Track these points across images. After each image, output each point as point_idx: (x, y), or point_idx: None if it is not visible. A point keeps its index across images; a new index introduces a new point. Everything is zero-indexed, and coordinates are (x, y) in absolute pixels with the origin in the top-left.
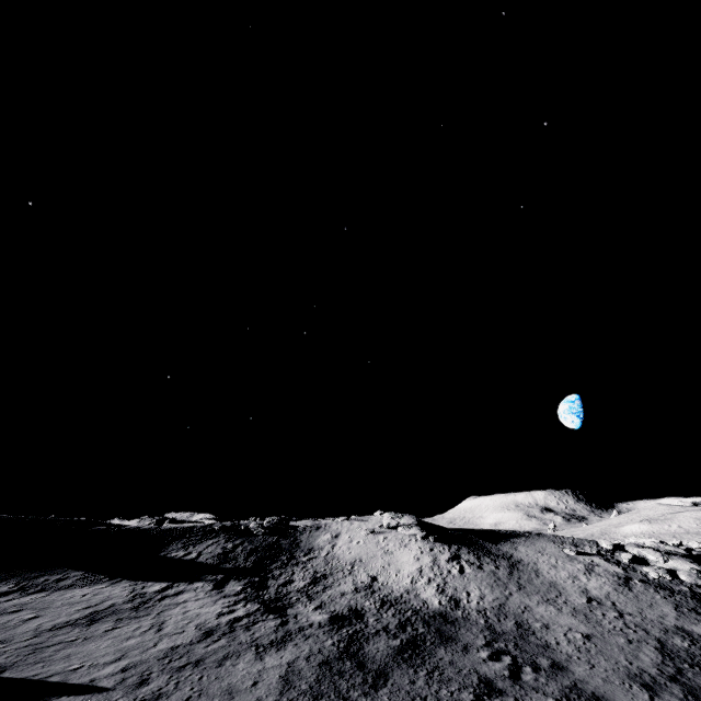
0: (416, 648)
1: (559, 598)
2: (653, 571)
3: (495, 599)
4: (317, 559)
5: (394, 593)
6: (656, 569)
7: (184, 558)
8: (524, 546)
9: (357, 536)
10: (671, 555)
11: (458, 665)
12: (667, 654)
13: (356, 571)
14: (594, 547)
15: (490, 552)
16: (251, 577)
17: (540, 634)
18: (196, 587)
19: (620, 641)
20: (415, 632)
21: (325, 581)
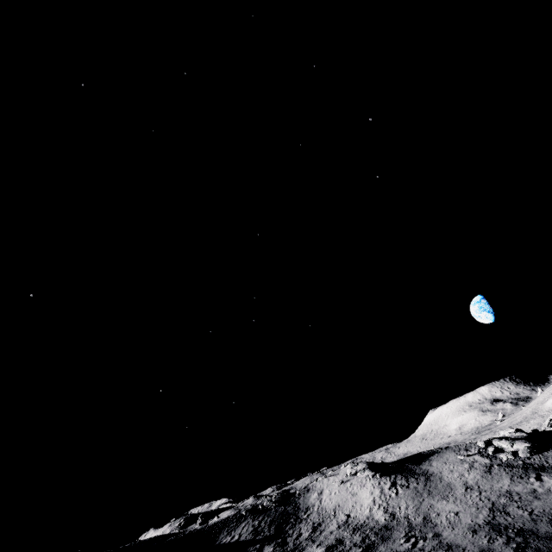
0: (369, 549)
1: (450, 493)
2: (505, 455)
3: (414, 506)
4: (312, 513)
5: (360, 521)
6: (507, 453)
7: (231, 541)
8: (436, 460)
9: (333, 488)
10: (515, 441)
11: (388, 550)
12: (493, 510)
13: (337, 514)
14: (476, 447)
15: (414, 473)
16: (276, 540)
17: (434, 520)
18: None
19: (472, 510)
20: (370, 541)
21: (320, 527)
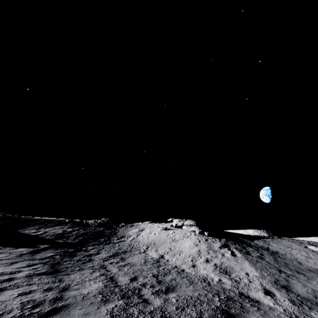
0: None
1: None
2: None
3: (276, 281)
4: (124, 241)
5: (177, 268)
6: None
7: (31, 233)
8: (273, 243)
9: (155, 230)
10: None
11: None
12: None
13: (149, 250)
14: None
15: (250, 245)
16: (68, 248)
17: None
18: (15, 251)
19: None
20: (199, 317)
21: (123, 255)
